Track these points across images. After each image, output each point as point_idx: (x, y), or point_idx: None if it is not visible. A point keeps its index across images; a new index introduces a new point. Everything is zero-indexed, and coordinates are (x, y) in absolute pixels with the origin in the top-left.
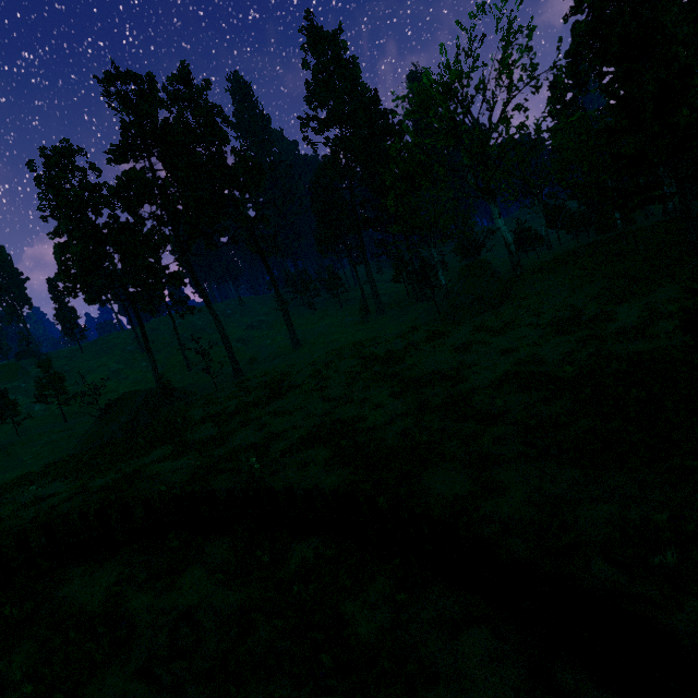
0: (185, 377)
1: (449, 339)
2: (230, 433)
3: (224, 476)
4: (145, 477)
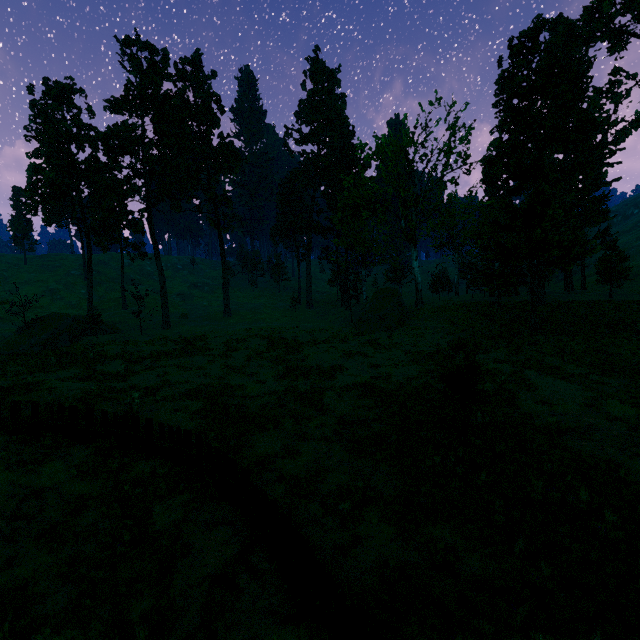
0: (118, 314)
1: (344, 345)
2: (134, 372)
3: (109, 402)
4: (44, 388)
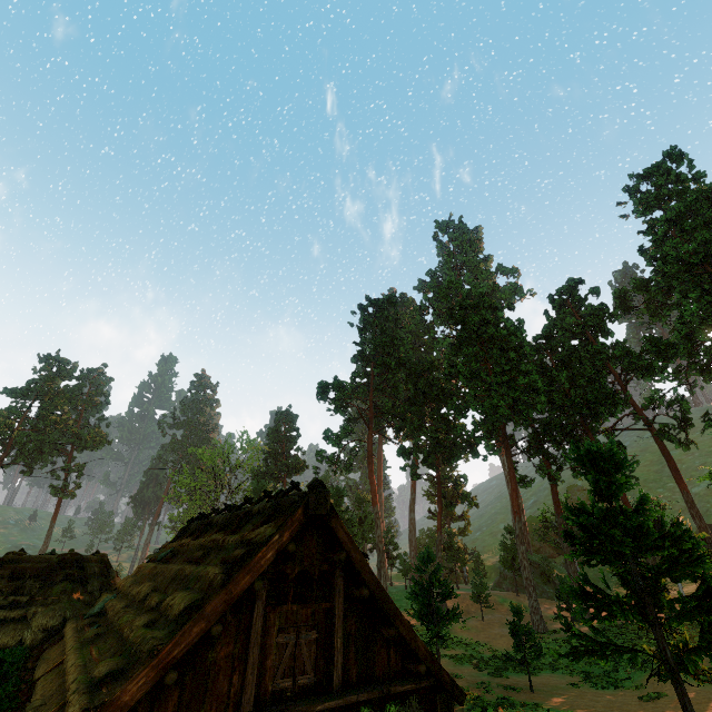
0: None
1: None
2: None
3: None
4: None
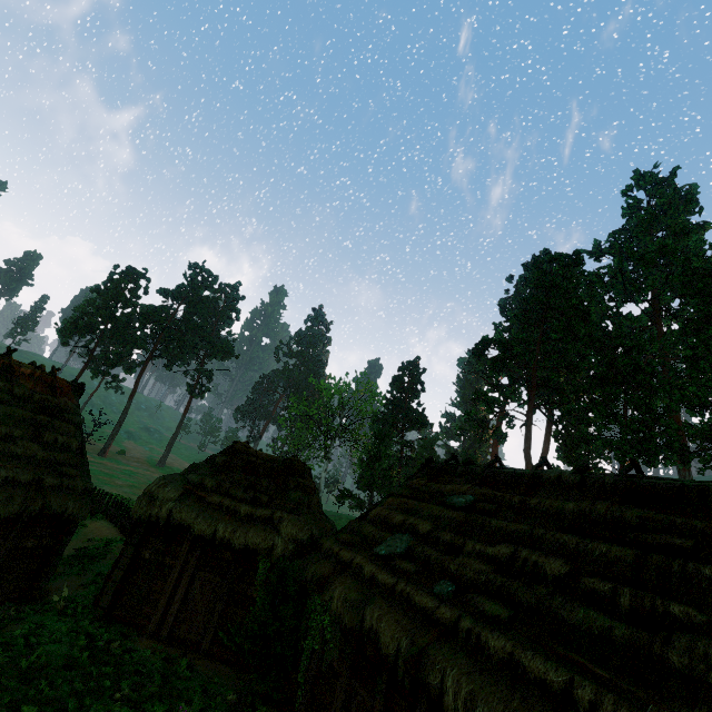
0: None
1: None
2: None
3: None
4: None
